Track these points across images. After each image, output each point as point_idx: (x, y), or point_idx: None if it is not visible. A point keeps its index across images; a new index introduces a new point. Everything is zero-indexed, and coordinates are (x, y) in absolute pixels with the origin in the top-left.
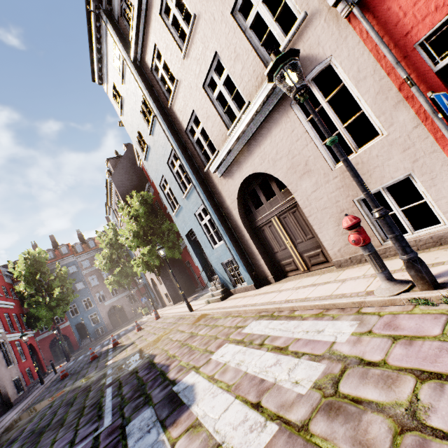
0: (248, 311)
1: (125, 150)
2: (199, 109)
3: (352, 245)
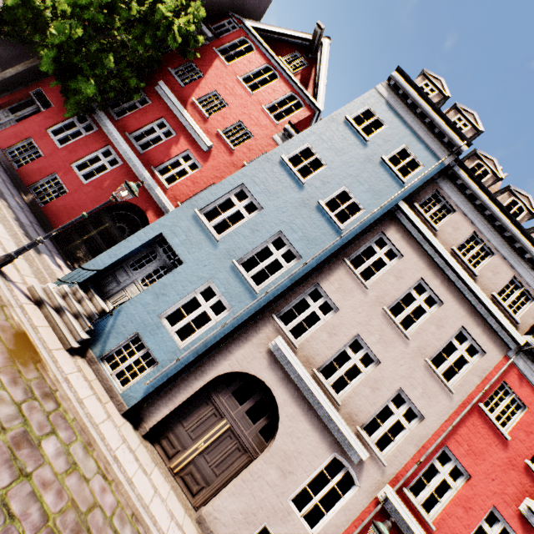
0: (123, 490)
1: None
2: (339, 321)
3: (225, 529)
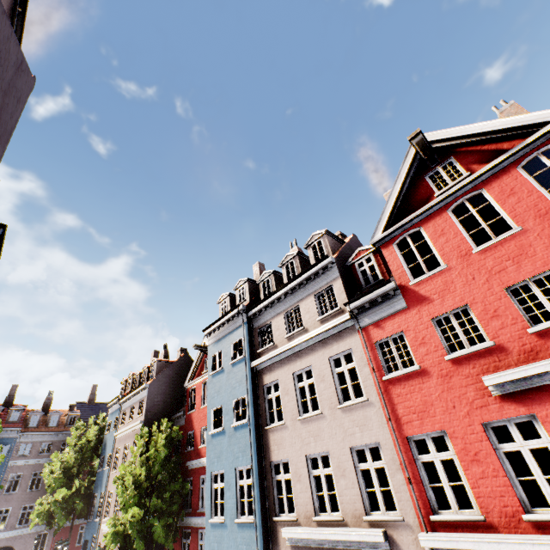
0: None
1: (178, 353)
2: (294, 464)
3: None
